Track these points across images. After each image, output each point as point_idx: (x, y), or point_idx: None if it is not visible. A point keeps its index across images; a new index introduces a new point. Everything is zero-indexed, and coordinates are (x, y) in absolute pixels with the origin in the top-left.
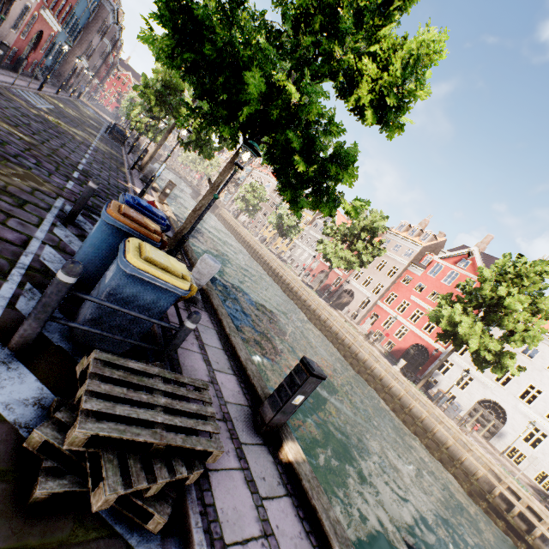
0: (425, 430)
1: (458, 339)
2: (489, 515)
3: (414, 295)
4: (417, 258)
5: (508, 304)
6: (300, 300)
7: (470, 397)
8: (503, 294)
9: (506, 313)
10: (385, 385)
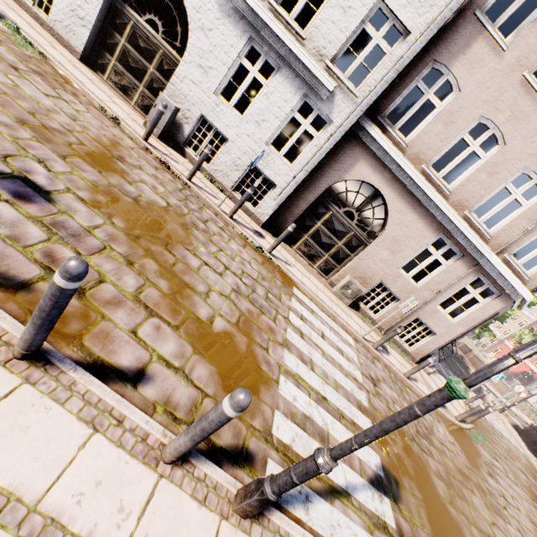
0: None
1: None
2: None
3: None
4: None
5: None
6: None
7: None
8: None
9: None
10: None
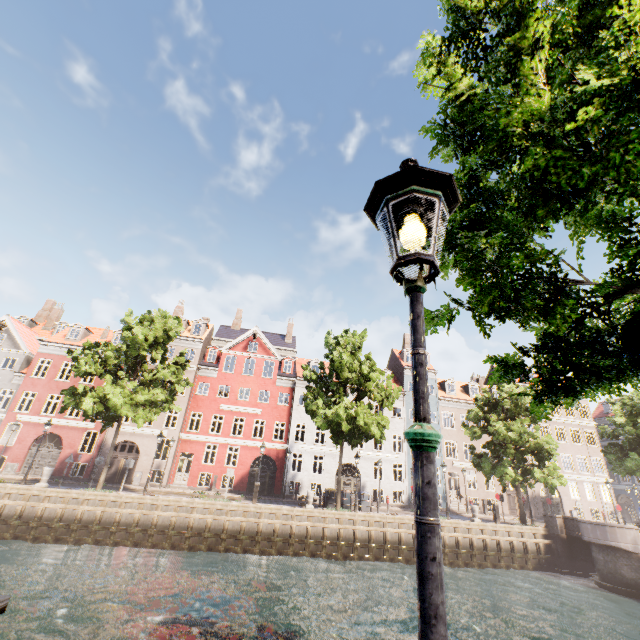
0: (382, 546)
1: (356, 431)
2: (454, 564)
3: (224, 403)
4: (201, 357)
5: (373, 378)
6: (88, 527)
7: (330, 475)
8: (369, 371)
9: (365, 386)
10: (318, 538)
